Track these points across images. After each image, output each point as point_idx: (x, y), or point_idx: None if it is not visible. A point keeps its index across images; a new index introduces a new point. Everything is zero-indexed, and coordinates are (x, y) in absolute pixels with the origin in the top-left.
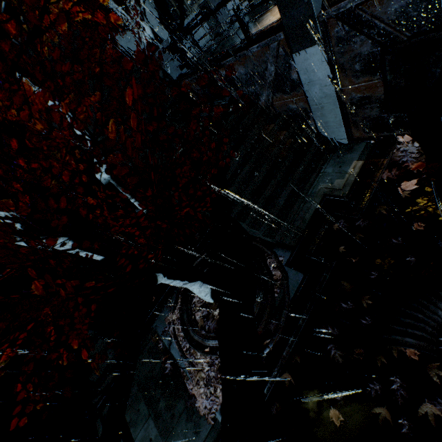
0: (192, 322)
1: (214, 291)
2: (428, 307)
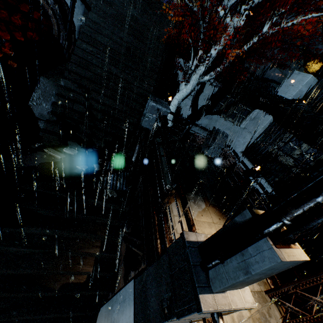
0: None
1: None
2: None
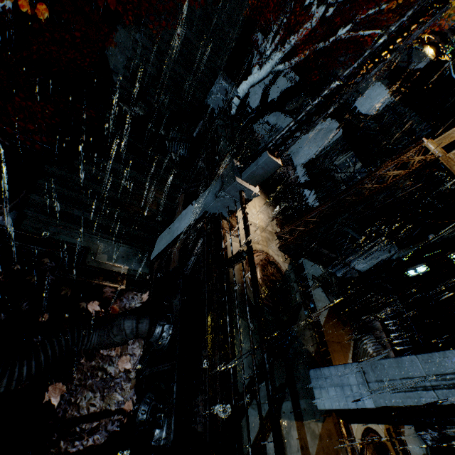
0: None
1: None
2: None
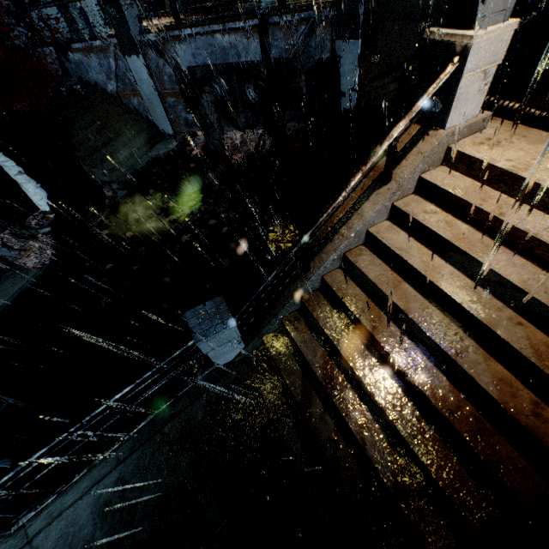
0: (26, 226)
1: (51, 198)
2: (180, 183)
